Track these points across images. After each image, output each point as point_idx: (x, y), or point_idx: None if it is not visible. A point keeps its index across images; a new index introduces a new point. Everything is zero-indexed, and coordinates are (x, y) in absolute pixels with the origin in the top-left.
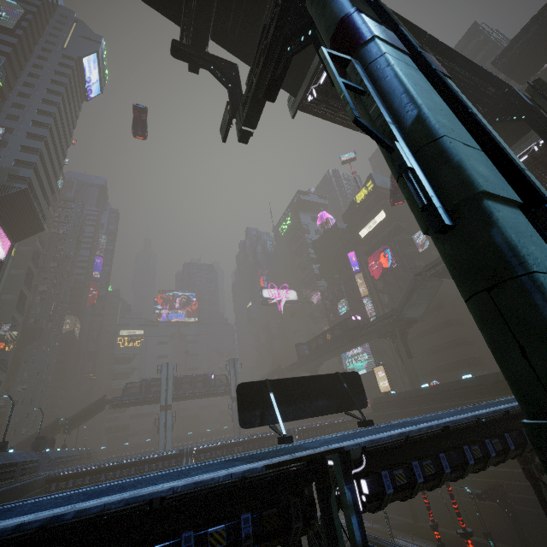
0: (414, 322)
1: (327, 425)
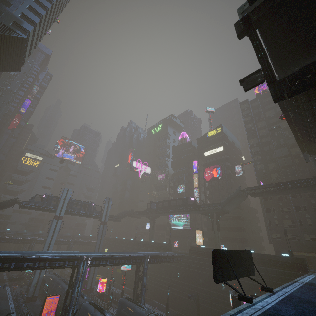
0: (227, 213)
1: (165, 256)
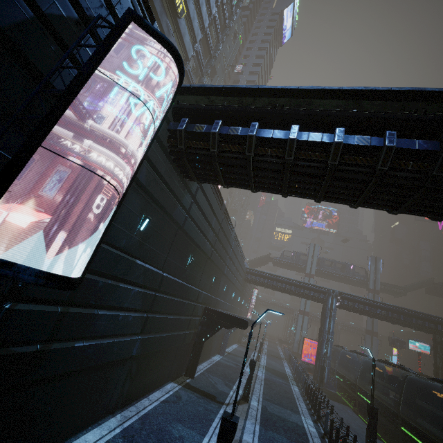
0: None
1: None
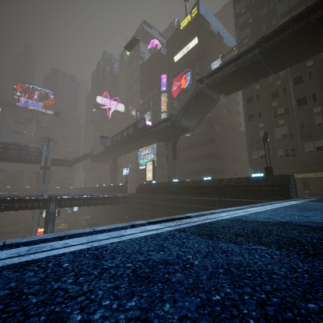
0: (185, 130)
1: (93, 197)
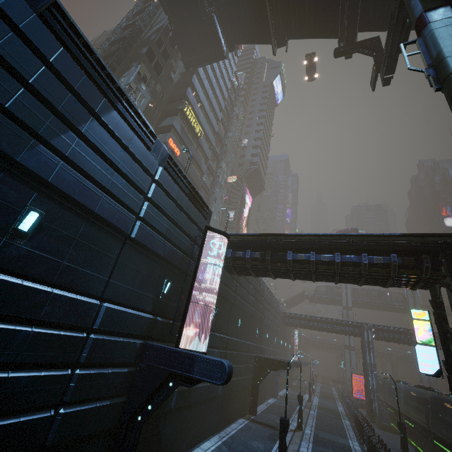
0: None
1: None
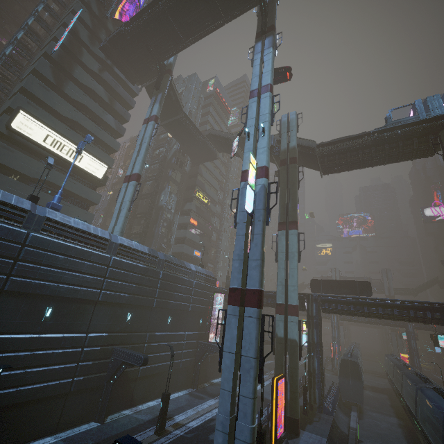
0: None
1: None
